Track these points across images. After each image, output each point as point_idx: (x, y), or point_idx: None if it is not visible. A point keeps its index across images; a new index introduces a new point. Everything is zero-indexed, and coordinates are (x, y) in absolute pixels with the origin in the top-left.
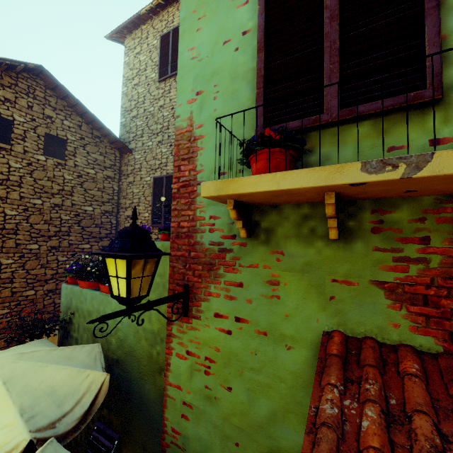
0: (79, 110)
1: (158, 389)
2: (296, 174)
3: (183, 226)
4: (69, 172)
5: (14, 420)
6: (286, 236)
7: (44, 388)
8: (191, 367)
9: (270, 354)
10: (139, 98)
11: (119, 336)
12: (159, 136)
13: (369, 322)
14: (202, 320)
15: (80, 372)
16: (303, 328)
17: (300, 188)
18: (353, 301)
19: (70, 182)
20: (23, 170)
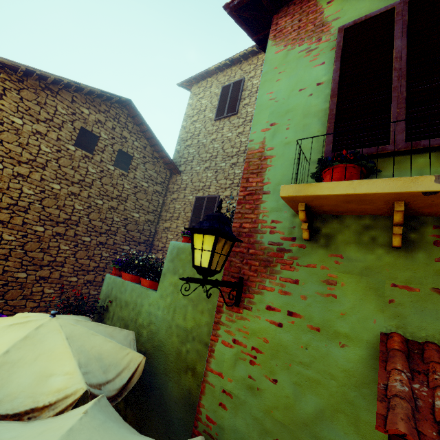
0: (148, 135)
1: (182, 389)
2: (372, 182)
3: (245, 227)
4: (129, 182)
5: (74, 370)
6: (346, 242)
7: (94, 353)
8: (236, 355)
9: (321, 349)
10: (195, 132)
11: (151, 329)
12: (207, 163)
13: (431, 327)
14: (253, 311)
15: (122, 348)
16: (359, 327)
17: (375, 193)
18: (414, 306)
19: (127, 190)
20: (95, 175)
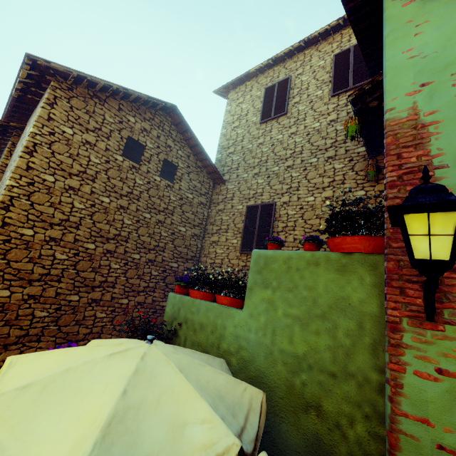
0: (191, 143)
1: (303, 433)
2: None
3: None
4: (174, 194)
5: (211, 416)
6: None
7: (213, 390)
8: (450, 393)
9: None
10: (238, 138)
11: (242, 356)
12: (256, 169)
13: None
14: None
15: (236, 382)
16: None
17: None
18: None
19: (173, 202)
20: (143, 187)
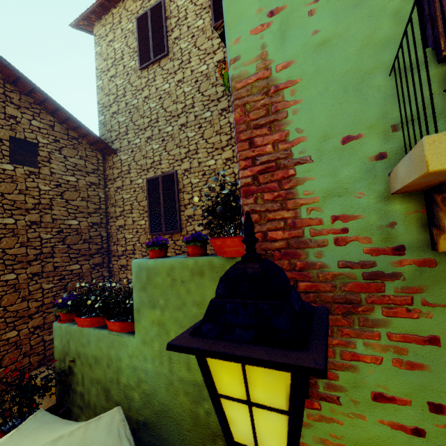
0: (49, 107)
1: None
2: None
3: (274, 239)
4: (45, 181)
5: None
6: None
7: None
8: None
9: None
10: (119, 91)
11: (143, 390)
12: (148, 131)
13: None
14: (345, 406)
15: None
16: None
17: None
18: None
19: (47, 193)
20: None
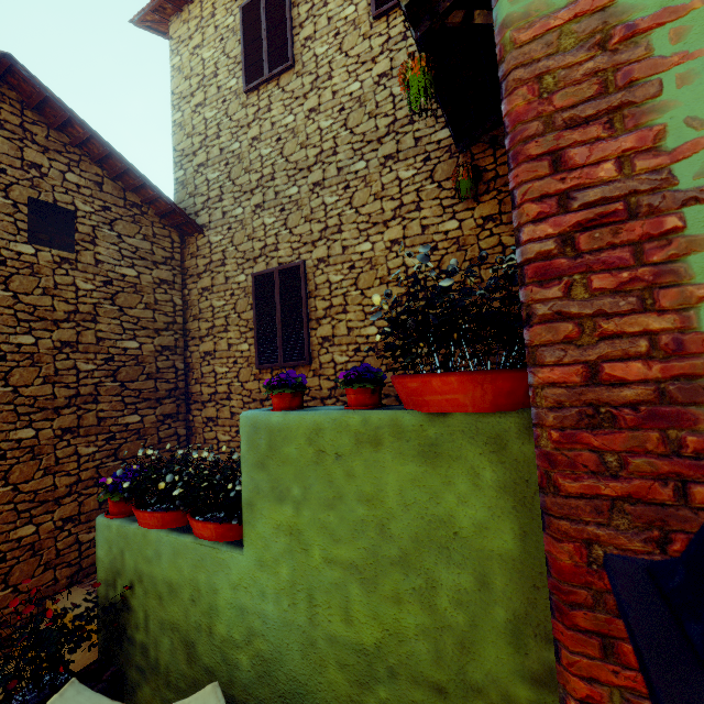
0: (96, 152)
1: None
2: None
3: (621, 379)
4: (86, 275)
5: None
6: None
7: None
8: None
9: None
10: (209, 129)
11: (258, 651)
12: (256, 195)
13: None
14: None
15: None
16: None
17: None
18: None
19: (89, 295)
20: None
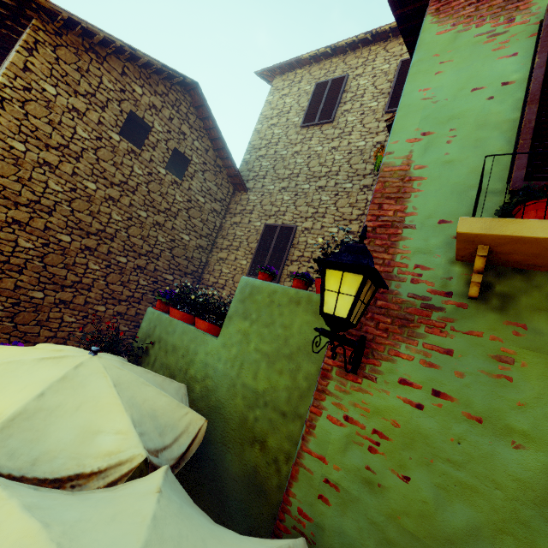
0: (212, 135)
1: (245, 464)
2: None
3: None
4: (181, 193)
5: (128, 429)
6: (534, 308)
7: (147, 408)
8: (348, 437)
9: (483, 447)
10: (273, 139)
11: (206, 384)
12: (285, 182)
13: None
14: (379, 383)
15: (179, 406)
16: (546, 425)
17: None
18: None
19: (178, 204)
20: (142, 178)
